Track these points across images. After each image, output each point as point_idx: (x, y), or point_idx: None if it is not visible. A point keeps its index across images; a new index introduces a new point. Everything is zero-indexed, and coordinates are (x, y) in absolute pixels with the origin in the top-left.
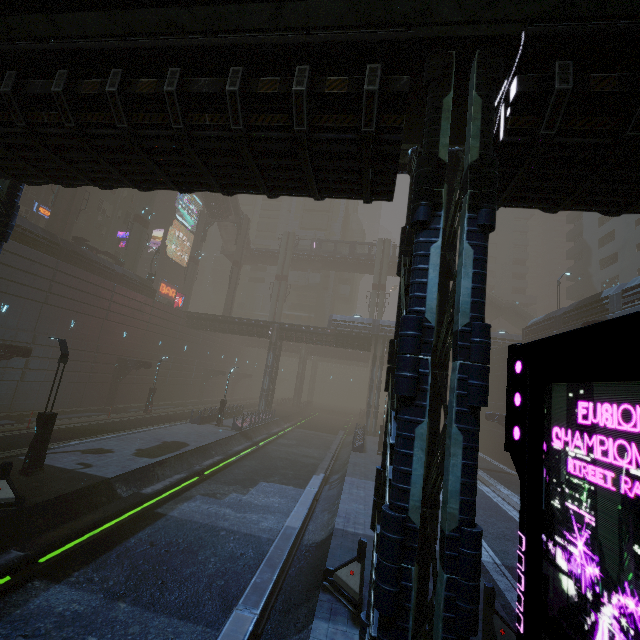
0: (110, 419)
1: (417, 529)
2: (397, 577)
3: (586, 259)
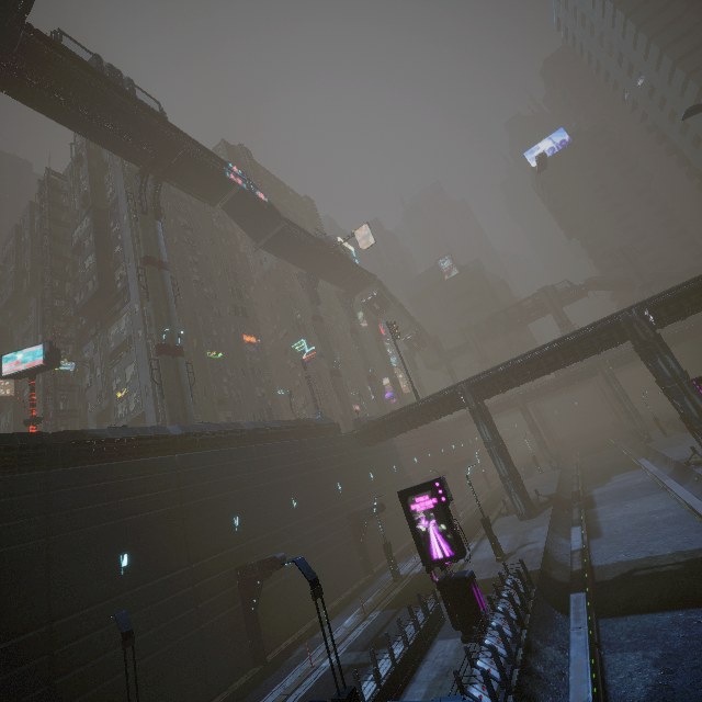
0: (485, 495)
1: (699, 418)
2: (701, 428)
3: None
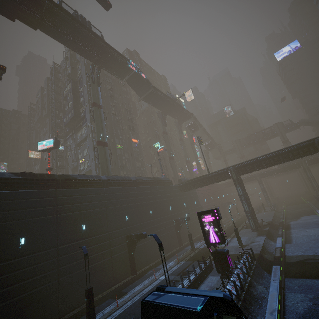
0: (237, 219)
1: None
2: None
3: None
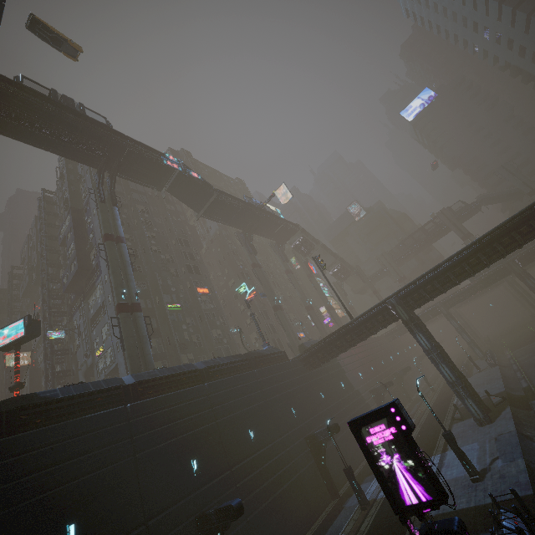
0: (431, 399)
1: None
2: None
3: None
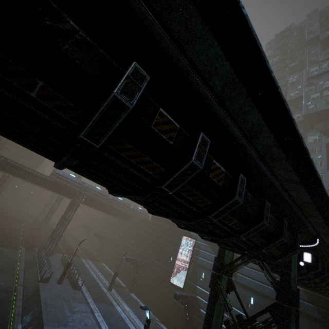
0: None
1: None
2: None
3: None
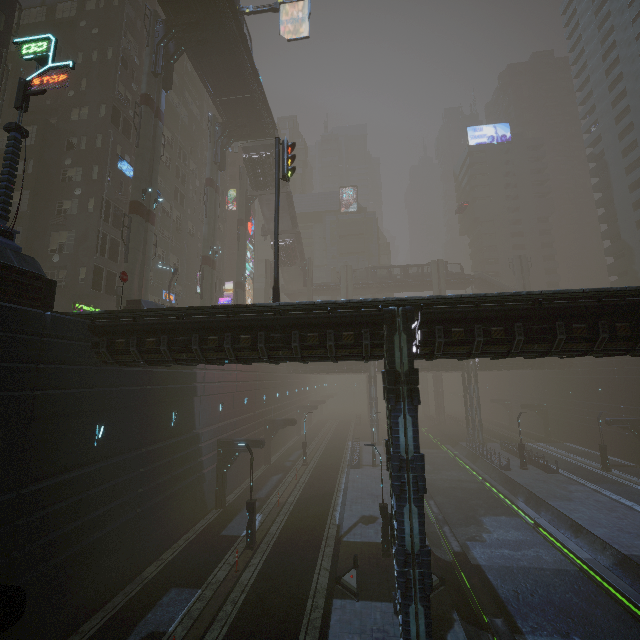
0: (299, 480)
1: None
2: None
3: (628, 257)
